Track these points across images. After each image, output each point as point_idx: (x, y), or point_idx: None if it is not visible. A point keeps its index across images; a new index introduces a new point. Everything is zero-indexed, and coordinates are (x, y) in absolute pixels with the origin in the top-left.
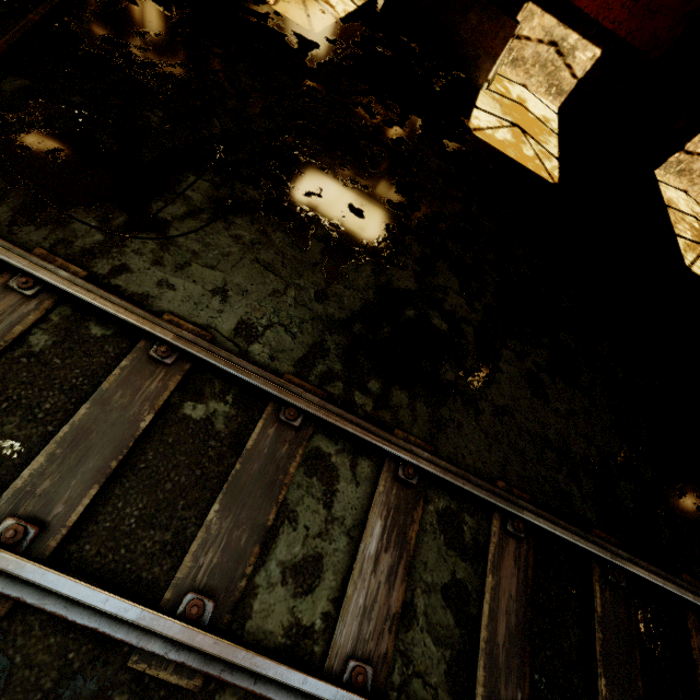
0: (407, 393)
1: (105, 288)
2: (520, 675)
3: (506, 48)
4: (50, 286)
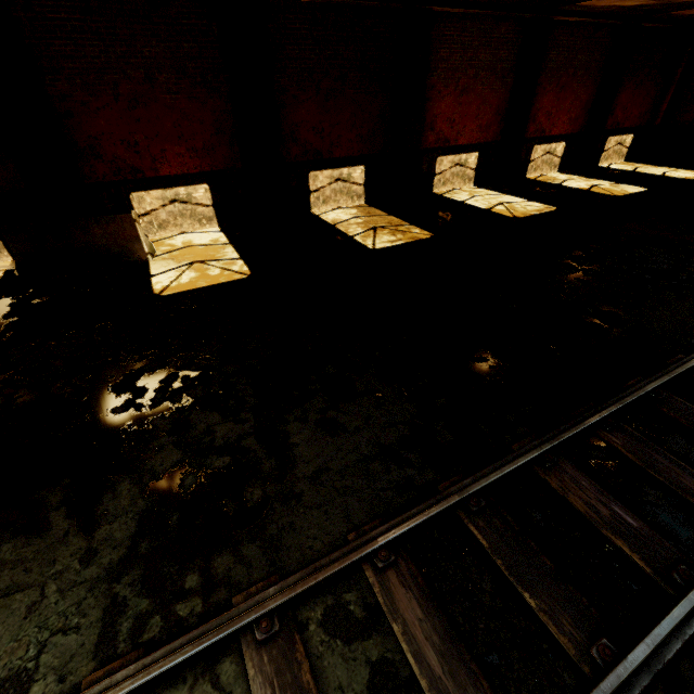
0: (228, 551)
1: None
2: (472, 680)
3: (139, 229)
4: None
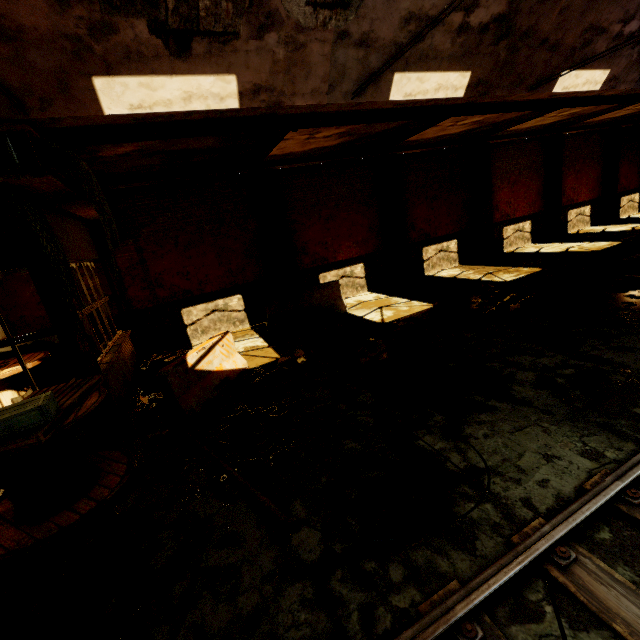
0: None
1: (550, 517)
2: None
3: (341, 291)
4: (564, 537)
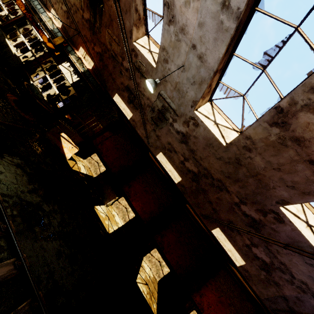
0: (22, 221)
1: None
2: None
3: (113, 200)
4: None
